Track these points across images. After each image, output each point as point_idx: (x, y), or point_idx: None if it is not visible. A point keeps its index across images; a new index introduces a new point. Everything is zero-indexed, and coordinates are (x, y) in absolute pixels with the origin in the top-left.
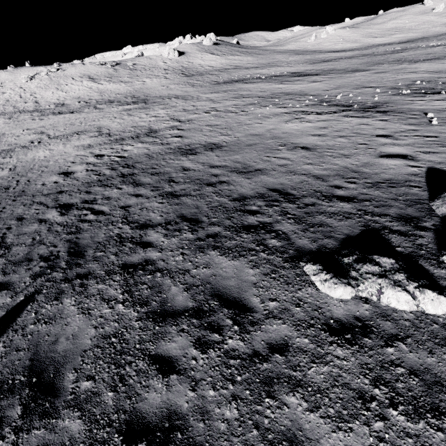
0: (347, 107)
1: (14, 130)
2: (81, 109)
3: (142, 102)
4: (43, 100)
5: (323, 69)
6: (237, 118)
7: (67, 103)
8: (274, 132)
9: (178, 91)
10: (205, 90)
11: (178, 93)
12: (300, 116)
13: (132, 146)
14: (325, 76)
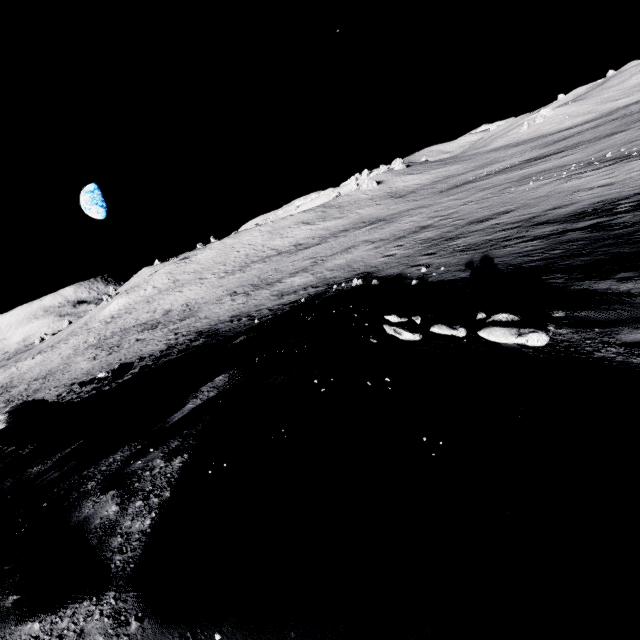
0: (625, 157)
1: (282, 265)
2: (323, 241)
3: (380, 221)
4: (278, 247)
5: (565, 146)
6: (504, 198)
7: (303, 242)
8: (557, 191)
9: (406, 207)
10: (437, 198)
11: (407, 208)
12: (574, 177)
13: (421, 235)
14: (574, 149)
